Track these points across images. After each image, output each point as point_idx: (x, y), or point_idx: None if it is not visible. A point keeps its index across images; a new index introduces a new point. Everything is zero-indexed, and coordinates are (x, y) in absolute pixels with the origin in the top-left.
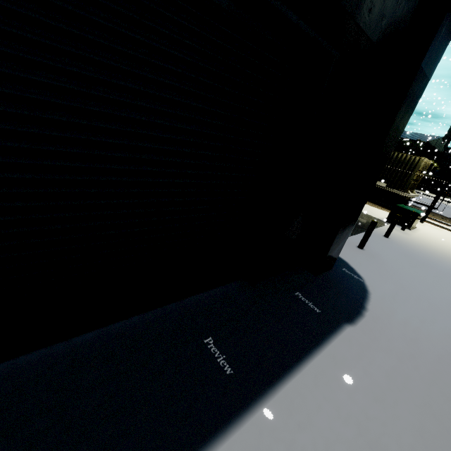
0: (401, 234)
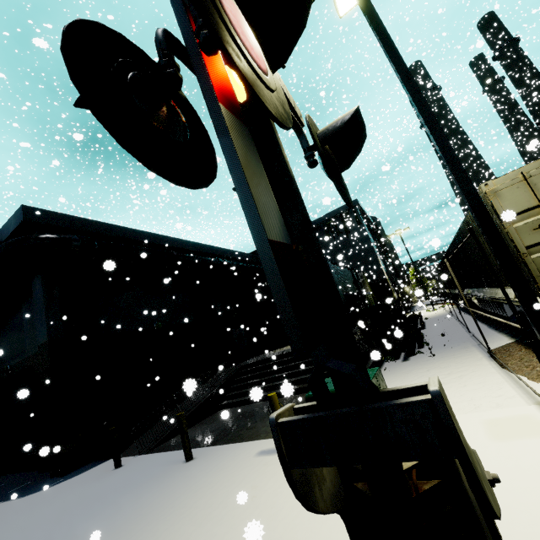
0: (241, 458)
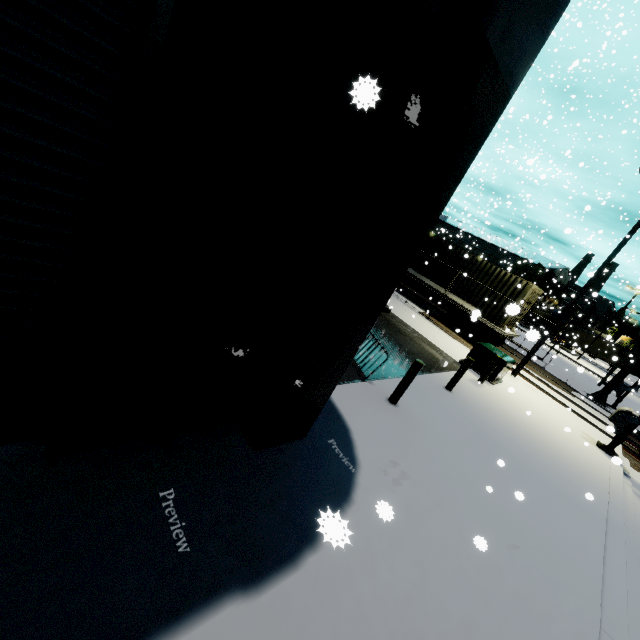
0: (475, 388)
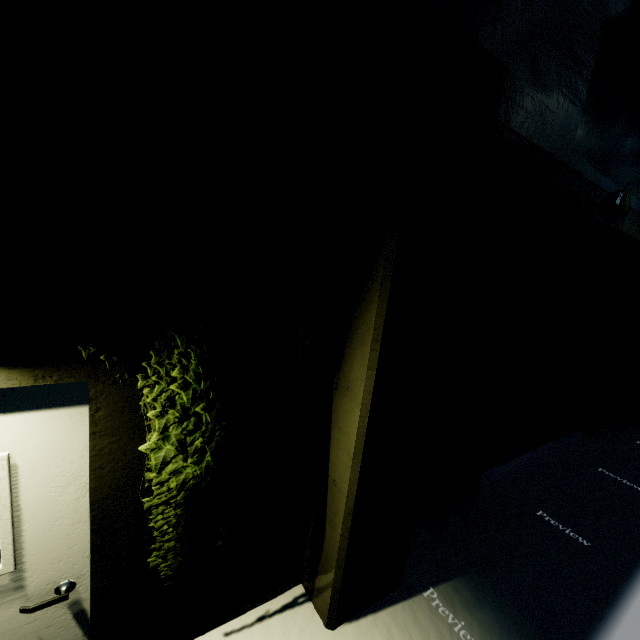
0: None
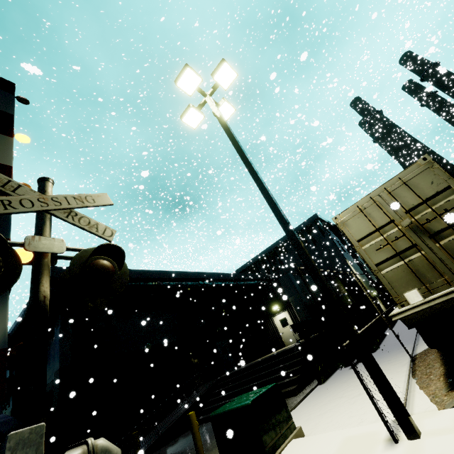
0: None
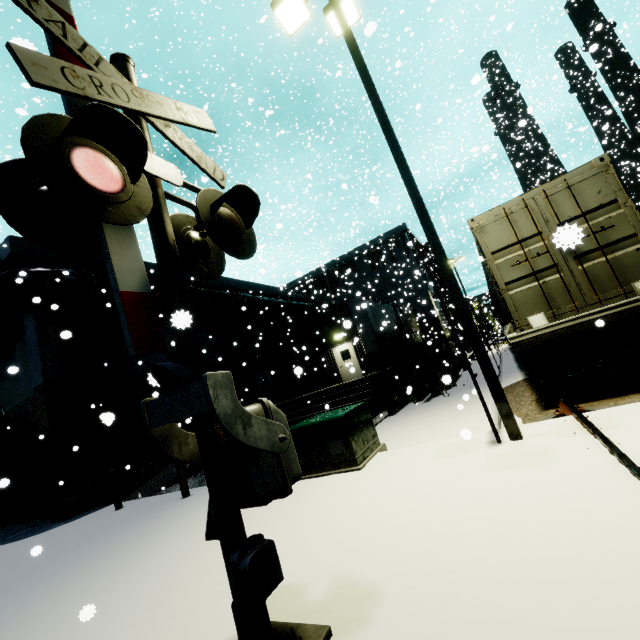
0: None
